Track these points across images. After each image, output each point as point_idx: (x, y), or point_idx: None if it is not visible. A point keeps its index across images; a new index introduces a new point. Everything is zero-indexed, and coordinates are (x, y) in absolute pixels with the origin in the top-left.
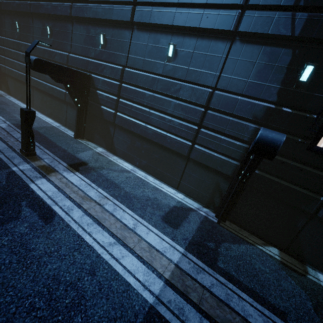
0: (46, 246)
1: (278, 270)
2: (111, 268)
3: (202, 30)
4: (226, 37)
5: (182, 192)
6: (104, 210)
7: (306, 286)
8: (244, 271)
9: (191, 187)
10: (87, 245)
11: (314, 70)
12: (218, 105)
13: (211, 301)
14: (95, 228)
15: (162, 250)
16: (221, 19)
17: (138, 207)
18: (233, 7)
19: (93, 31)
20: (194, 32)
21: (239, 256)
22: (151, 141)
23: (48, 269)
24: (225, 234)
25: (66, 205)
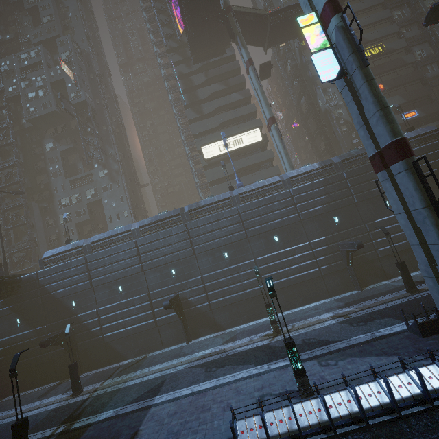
0: None
1: None
2: None
3: None
4: None
5: None
6: None
7: None
8: None
9: None
10: None
11: None
12: None
13: None
14: None
15: None
16: None
17: None
18: None
19: (325, 219)
20: None
21: None
22: (410, 249)
23: None
24: None
25: None
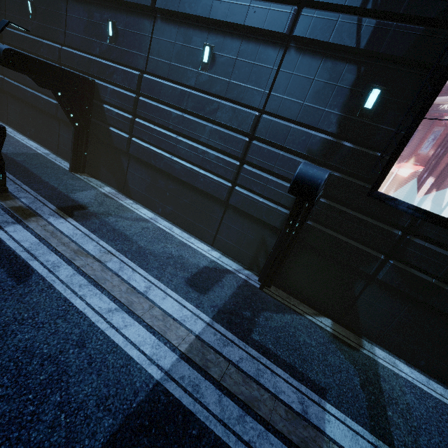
0: (17, 311)
1: (327, 343)
2: (108, 339)
3: (247, 28)
4: (279, 41)
5: (219, 249)
6: (106, 268)
7: (356, 361)
8: (284, 344)
9: (230, 243)
10: (77, 311)
11: (381, 96)
12: (266, 134)
13: (236, 376)
14: (90, 290)
15: (181, 318)
16: (273, 16)
17: (154, 266)
18: (288, 1)
19: (98, 15)
20: (238, 31)
21: (281, 327)
22: (179, 179)
23: (17, 340)
24: (268, 302)
25: (50, 260)
